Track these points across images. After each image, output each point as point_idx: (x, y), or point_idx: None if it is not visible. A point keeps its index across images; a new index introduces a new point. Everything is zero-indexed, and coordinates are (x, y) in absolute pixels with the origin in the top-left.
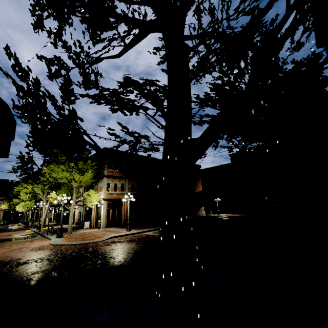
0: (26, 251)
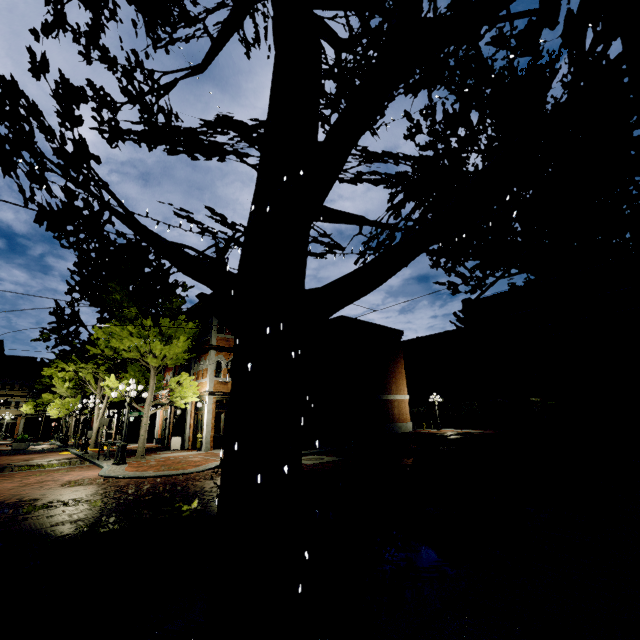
0: (52, 487)
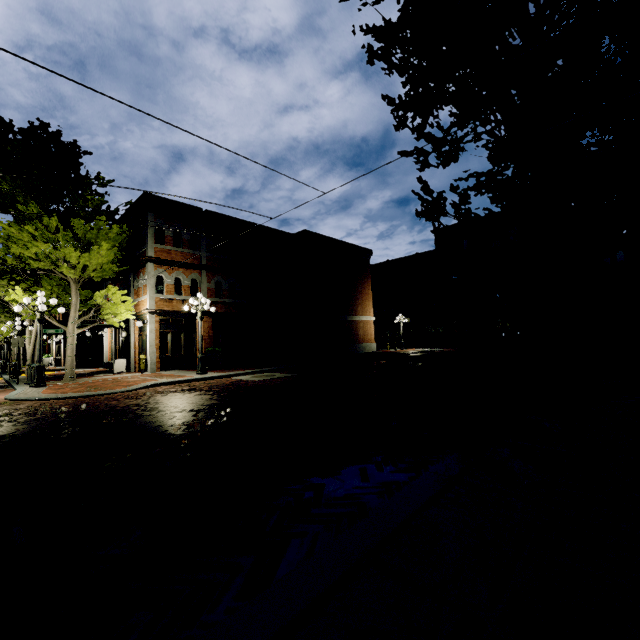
0: None
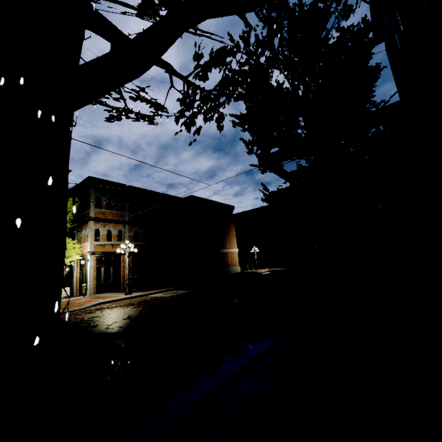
0: None
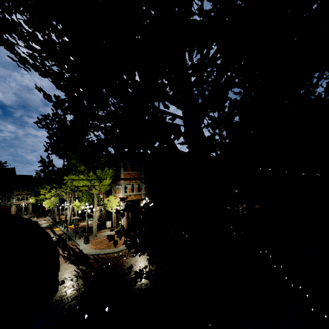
0: (61, 264)
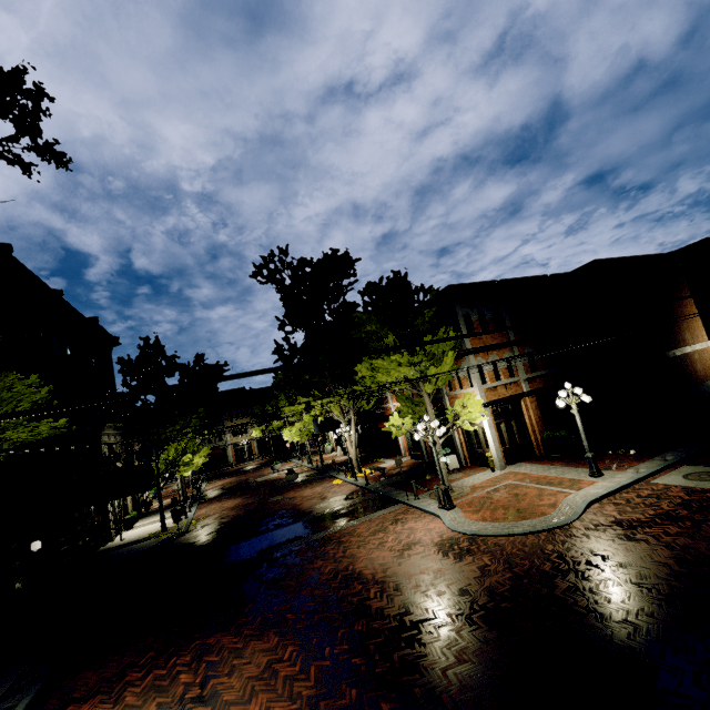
0: (440, 560)
